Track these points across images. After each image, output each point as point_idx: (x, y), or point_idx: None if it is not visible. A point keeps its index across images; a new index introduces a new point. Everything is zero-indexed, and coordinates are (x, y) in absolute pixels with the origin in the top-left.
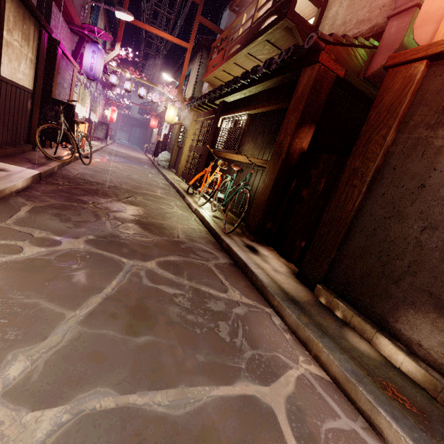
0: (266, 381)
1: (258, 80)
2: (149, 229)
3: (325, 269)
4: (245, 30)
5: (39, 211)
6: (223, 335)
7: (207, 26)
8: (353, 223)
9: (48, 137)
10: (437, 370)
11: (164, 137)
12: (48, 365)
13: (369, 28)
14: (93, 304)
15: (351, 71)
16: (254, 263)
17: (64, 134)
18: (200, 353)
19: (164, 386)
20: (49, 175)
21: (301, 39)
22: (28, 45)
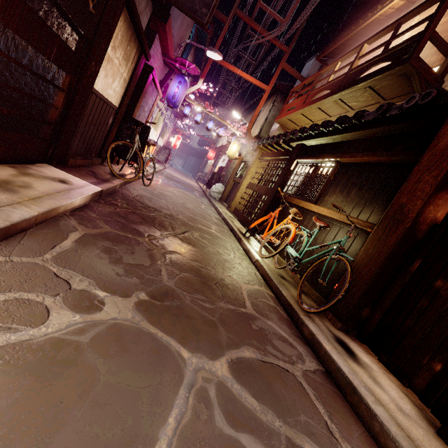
0: None
1: (361, 126)
2: (210, 287)
3: None
4: (338, 76)
5: (88, 242)
6: None
7: (290, 72)
8: None
9: (119, 153)
10: None
11: (219, 169)
12: None
13: None
14: None
15: None
16: (365, 386)
17: (133, 153)
18: None
19: None
20: (110, 192)
21: (420, 88)
22: (126, 65)
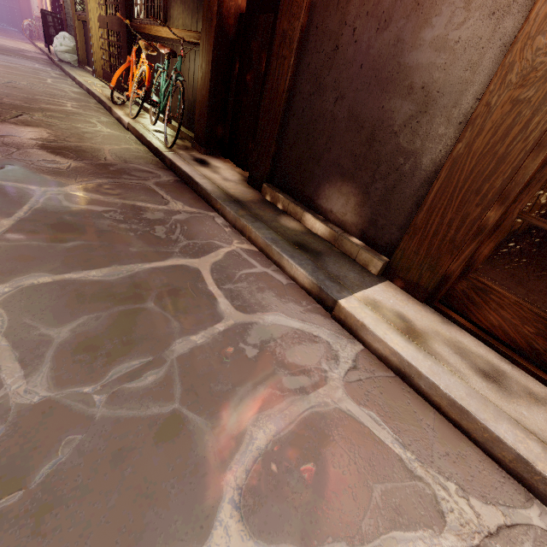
0: (197, 256)
1: None
2: (61, 153)
3: (269, 166)
4: None
5: None
6: (158, 234)
7: None
8: (287, 108)
9: None
10: (340, 227)
11: (52, 1)
12: None
13: None
14: (5, 226)
15: None
16: (200, 175)
17: None
18: (133, 247)
19: (97, 267)
20: None
21: None
22: None
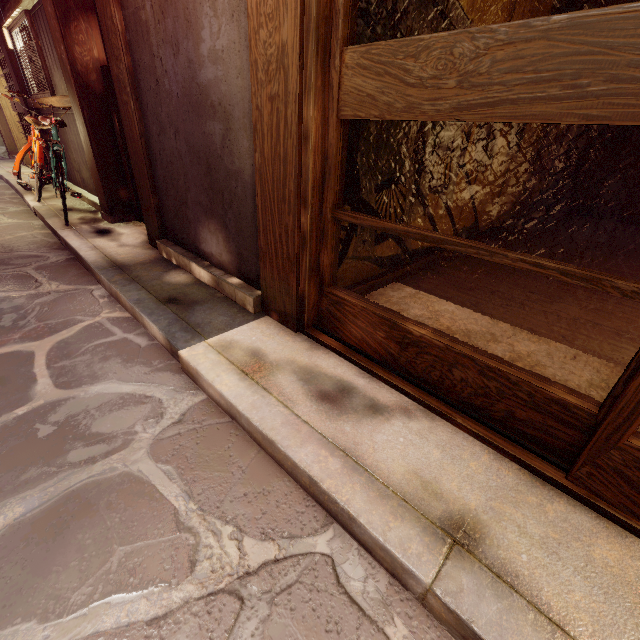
0: (41, 338)
1: None
2: None
3: (156, 221)
4: None
5: None
6: (3, 324)
7: None
8: (150, 154)
9: None
10: (223, 269)
11: None
12: None
13: None
14: None
15: None
16: (90, 247)
17: None
18: None
19: None
20: None
21: None
22: None
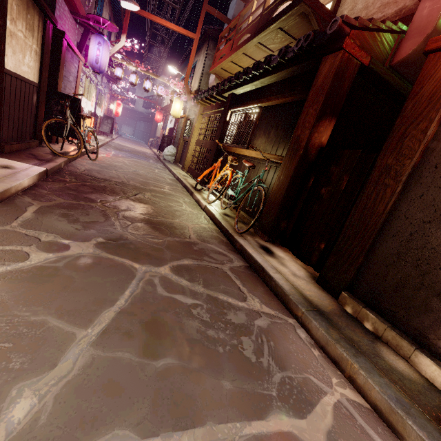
0: (301, 412)
1: (271, 70)
2: (160, 229)
3: (351, 275)
4: (255, 18)
5: (46, 212)
6: (247, 354)
7: (215, 15)
8: (384, 227)
9: (55, 132)
10: None
11: (169, 131)
12: (58, 402)
13: (395, 11)
14: (106, 320)
15: (376, 59)
16: (271, 266)
17: (70, 129)
18: (225, 378)
19: (190, 425)
20: (56, 171)
21: (317, 26)
22: (32, 36)
